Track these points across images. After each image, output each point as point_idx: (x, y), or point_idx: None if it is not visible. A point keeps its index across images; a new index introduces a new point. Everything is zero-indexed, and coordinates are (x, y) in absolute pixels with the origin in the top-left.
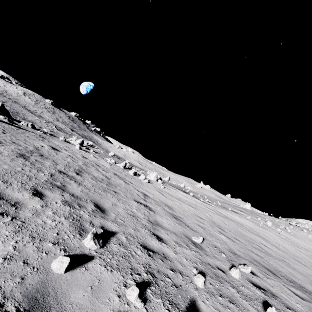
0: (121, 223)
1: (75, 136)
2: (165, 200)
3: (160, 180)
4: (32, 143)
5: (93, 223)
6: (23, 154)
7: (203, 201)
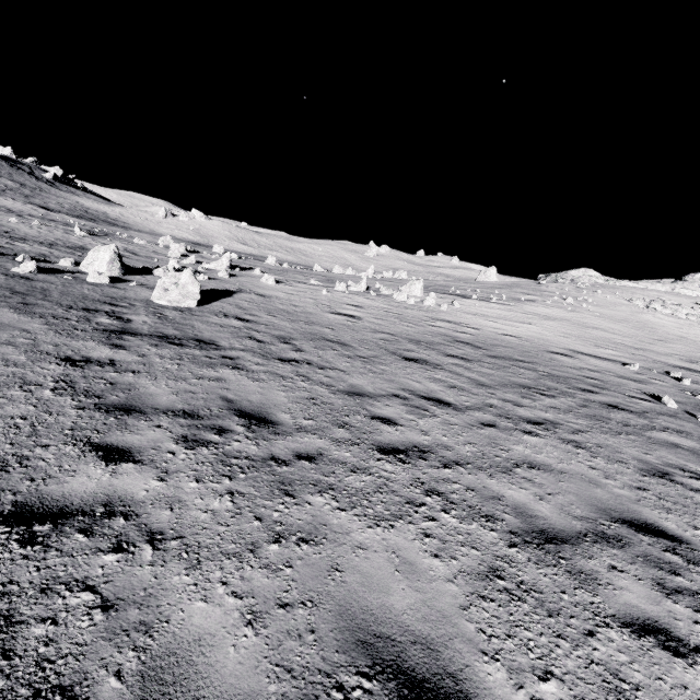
0: (619, 383)
1: (118, 234)
2: (520, 332)
3: (434, 293)
4: (345, 323)
5: (631, 393)
6: (448, 355)
7: (496, 302)
